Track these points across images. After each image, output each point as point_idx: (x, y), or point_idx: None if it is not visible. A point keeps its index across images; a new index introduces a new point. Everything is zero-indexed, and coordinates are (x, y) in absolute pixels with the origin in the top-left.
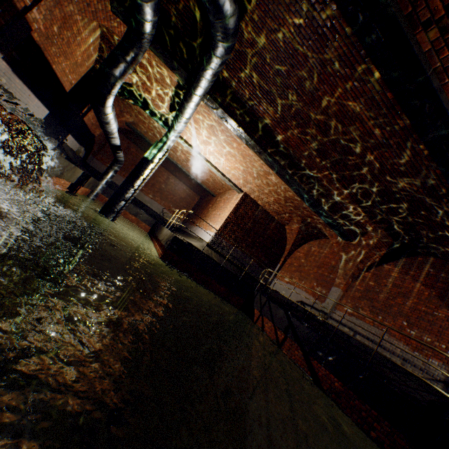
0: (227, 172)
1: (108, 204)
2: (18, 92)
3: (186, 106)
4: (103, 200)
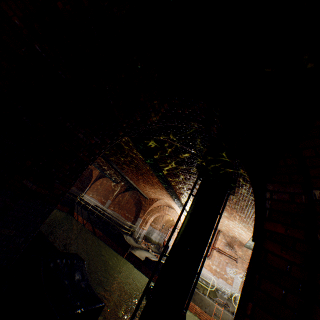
0: None
1: None
2: None
3: None
4: None
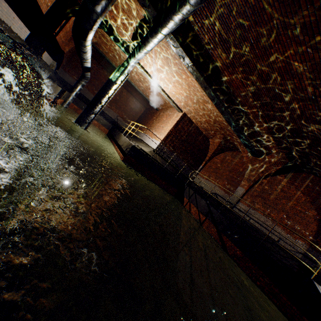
0: (173, 95)
1: (81, 116)
2: (4, 14)
3: (150, 41)
4: (72, 107)
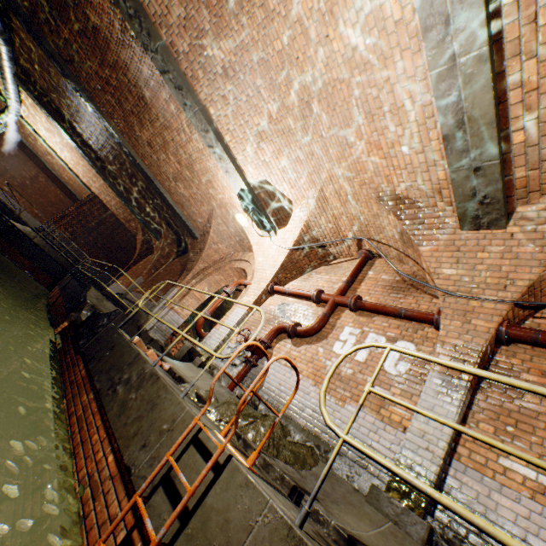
0: (74, 167)
1: None
2: None
3: (3, 82)
4: None
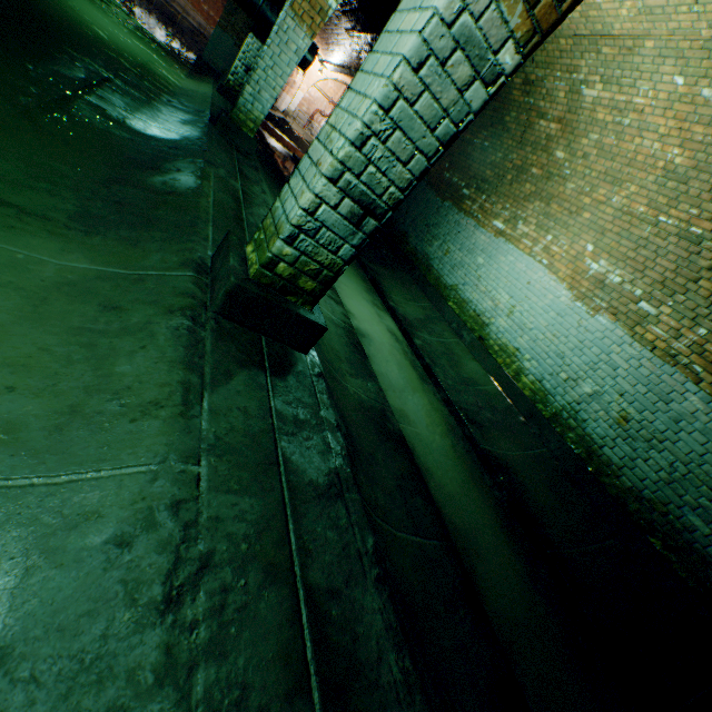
0: None
1: None
2: None
3: None
4: None
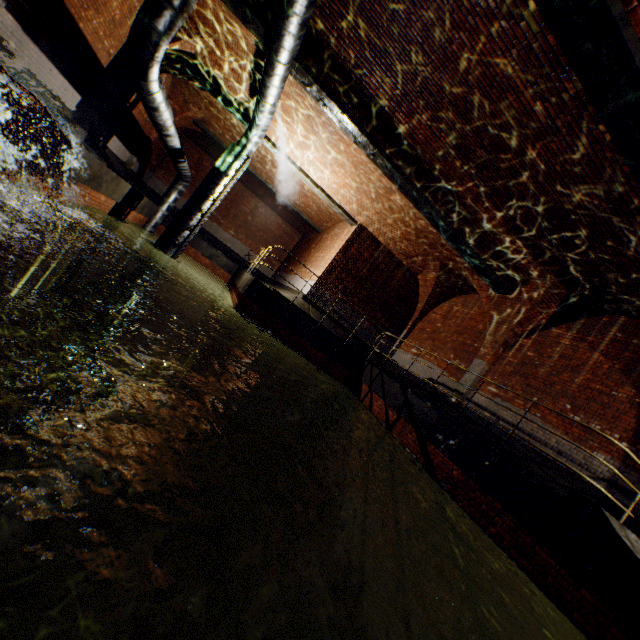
0: (334, 192)
1: (166, 234)
2: (35, 64)
3: (267, 84)
4: None
